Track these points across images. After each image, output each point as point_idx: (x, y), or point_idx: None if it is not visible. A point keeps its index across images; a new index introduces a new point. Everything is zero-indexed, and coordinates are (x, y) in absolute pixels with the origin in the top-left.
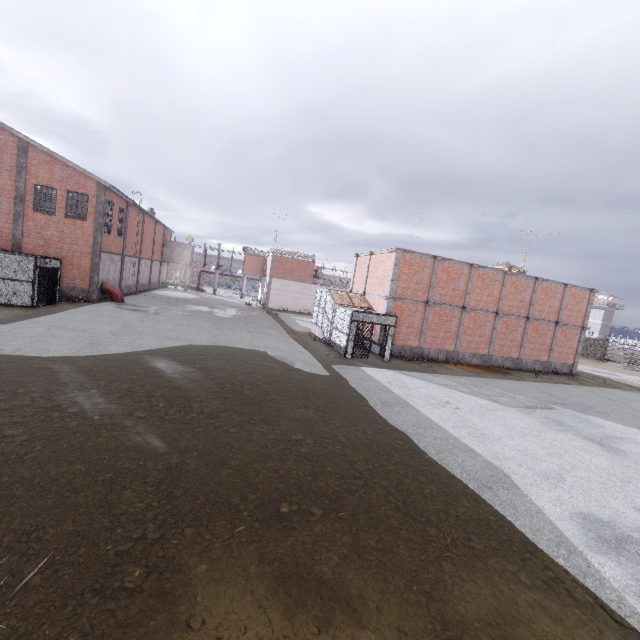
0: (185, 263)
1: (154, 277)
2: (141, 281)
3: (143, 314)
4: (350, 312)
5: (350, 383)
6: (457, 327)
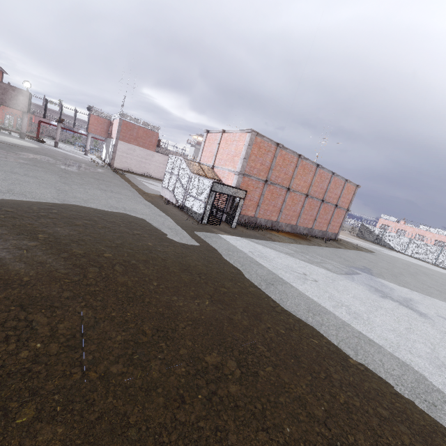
0: (21, 109)
1: None
2: None
3: None
4: (210, 182)
5: (222, 255)
6: (281, 203)
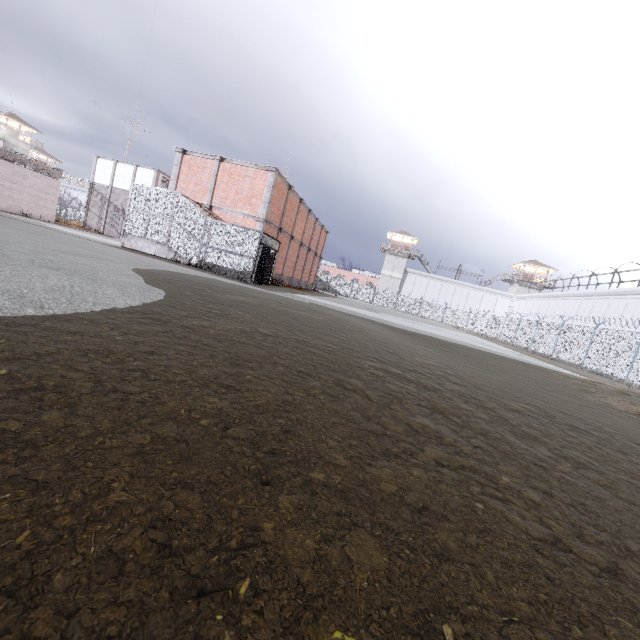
0: None
1: None
2: None
3: None
4: (257, 233)
5: (332, 308)
6: (286, 254)
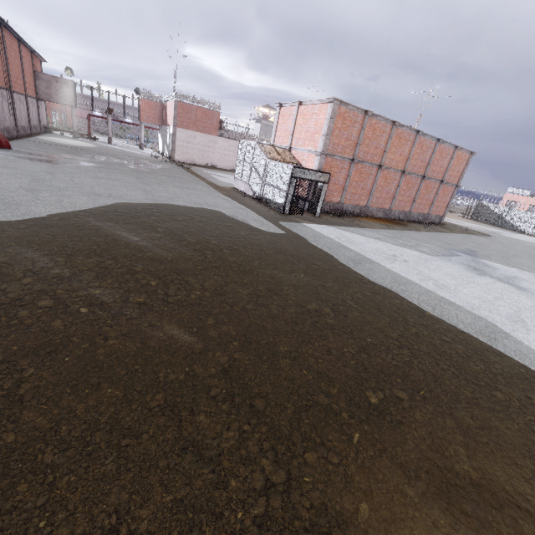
0: (68, 103)
1: (33, 119)
2: (20, 123)
3: (46, 164)
4: (290, 168)
5: (309, 241)
6: (372, 184)
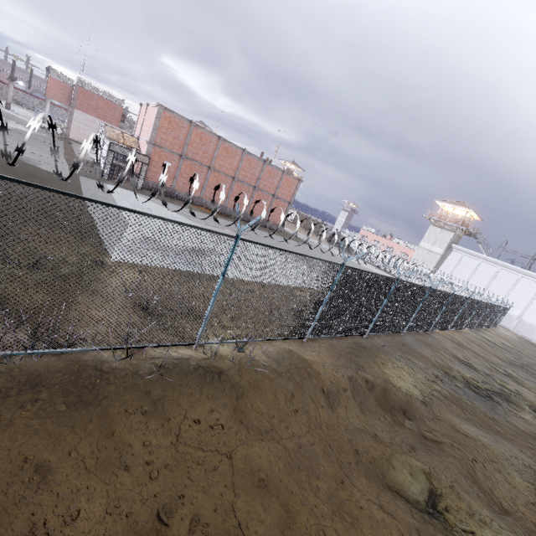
0: None
1: None
2: None
3: None
4: (109, 143)
5: (81, 185)
6: (204, 181)
